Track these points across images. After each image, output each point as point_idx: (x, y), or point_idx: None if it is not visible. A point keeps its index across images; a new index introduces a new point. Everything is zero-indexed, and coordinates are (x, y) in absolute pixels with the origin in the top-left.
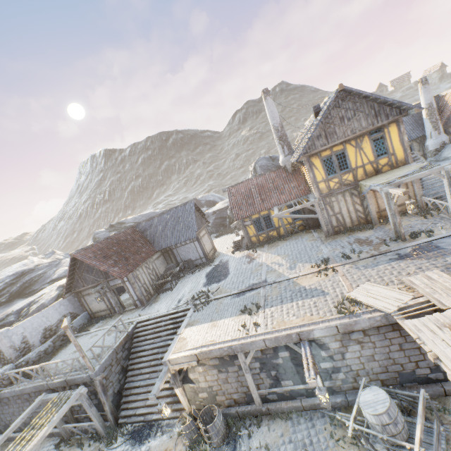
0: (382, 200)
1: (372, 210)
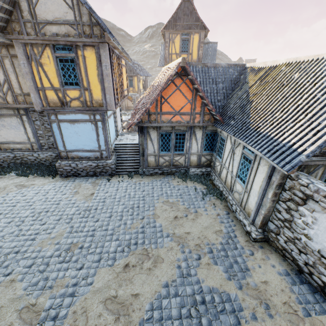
0: (129, 103)
1: (124, 105)
